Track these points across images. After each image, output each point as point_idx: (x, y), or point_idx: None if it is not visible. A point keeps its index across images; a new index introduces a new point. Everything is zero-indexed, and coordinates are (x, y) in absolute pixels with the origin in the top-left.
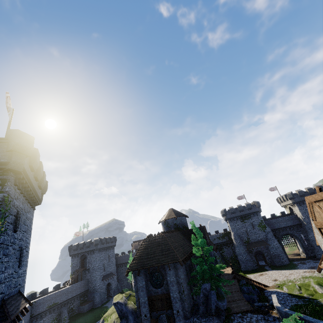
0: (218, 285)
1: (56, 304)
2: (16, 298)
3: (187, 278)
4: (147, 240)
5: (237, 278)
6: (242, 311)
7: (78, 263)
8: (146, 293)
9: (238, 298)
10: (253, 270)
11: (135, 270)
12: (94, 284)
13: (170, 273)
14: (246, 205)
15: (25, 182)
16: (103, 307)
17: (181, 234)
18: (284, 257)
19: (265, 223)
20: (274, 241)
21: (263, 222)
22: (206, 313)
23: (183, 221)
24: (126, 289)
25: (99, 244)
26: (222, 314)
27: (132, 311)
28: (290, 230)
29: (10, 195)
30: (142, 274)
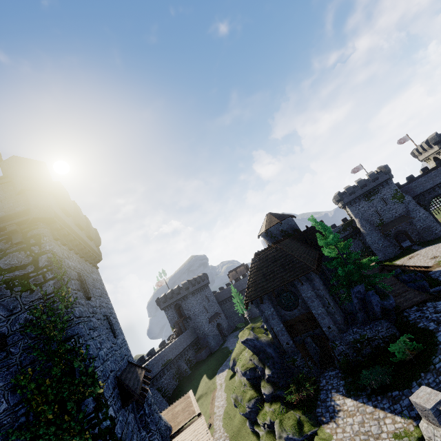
0: (375, 283)
1: (170, 360)
2: (130, 370)
3: (326, 288)
4: (256, 260)
5: (386, 270)
6: (417, 303)
7: (175, 314)
8: (279, 320)
9: (402, 290)
10: (396, 256)
11: (255, 299)
12: (202, 330)
13: (304, 288)
14: (368, 177)
15: (68, 234)
16: (222, 349)
17: (295, 240)
18: (438, 226)
19: (401, 192)
20: (419, 212)
21: (399, 191)
22: (368, 319)
23: (291, 224)
24: (241, 324)
25: (189, 287)
26: (391, 314)
27: (268, 344)
28: (440, 189)
29: (57, 254)
30: (266, 300)
